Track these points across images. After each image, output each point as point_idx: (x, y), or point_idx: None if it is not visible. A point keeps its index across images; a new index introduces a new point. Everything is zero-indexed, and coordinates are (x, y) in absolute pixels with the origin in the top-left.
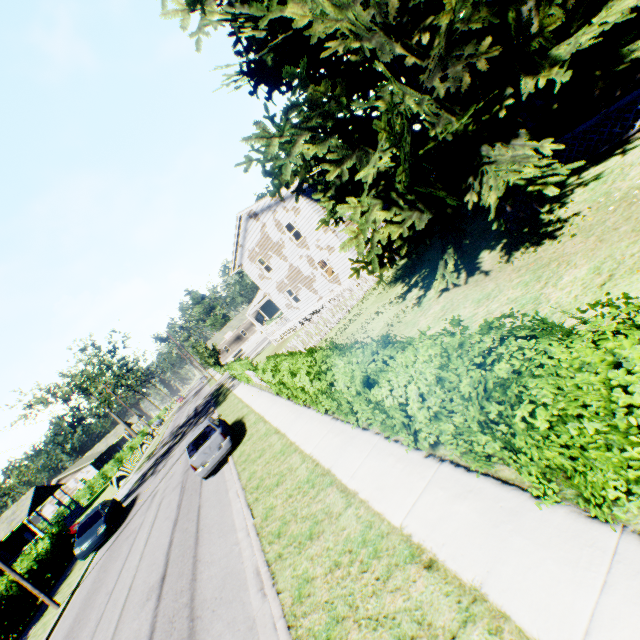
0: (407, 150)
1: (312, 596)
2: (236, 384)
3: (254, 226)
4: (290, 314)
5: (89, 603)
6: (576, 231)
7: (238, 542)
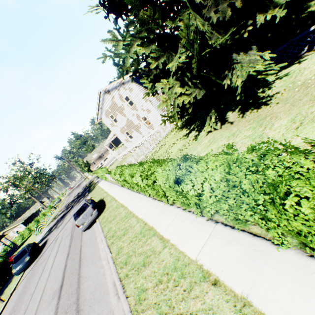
0: (197, 50)
1: (146, 300)
2: (99, 181)
3: (108, 97)
4: (127, 144)
5: (20, 300)
6: (278, 101)
7: (103, 266)
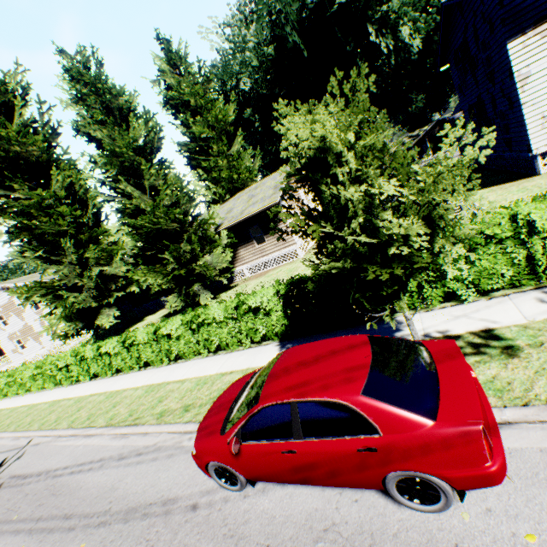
0: (66, 311)
1: None
2: None
3: (5, 294)
4: (14, 357)
5: None
6: None
7: None
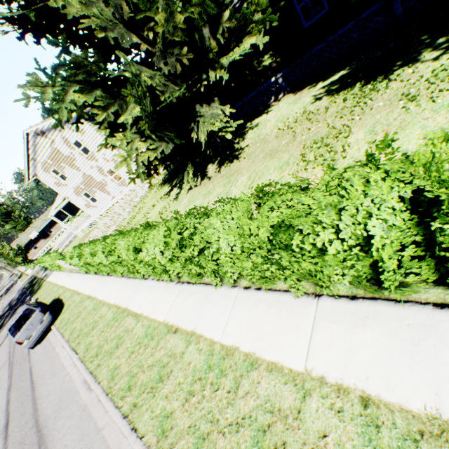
0: (147, 109)
1: (120, 373)
2: (49, 273)
3: (43, 142)
4: (90, 212)
5: None
6: (246, 156)
7: (68, 373)
